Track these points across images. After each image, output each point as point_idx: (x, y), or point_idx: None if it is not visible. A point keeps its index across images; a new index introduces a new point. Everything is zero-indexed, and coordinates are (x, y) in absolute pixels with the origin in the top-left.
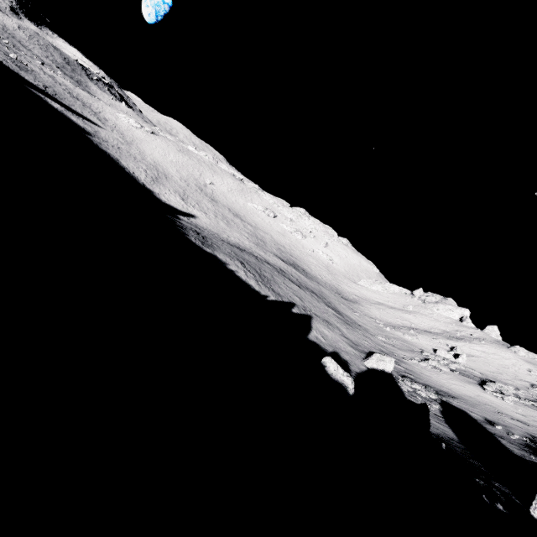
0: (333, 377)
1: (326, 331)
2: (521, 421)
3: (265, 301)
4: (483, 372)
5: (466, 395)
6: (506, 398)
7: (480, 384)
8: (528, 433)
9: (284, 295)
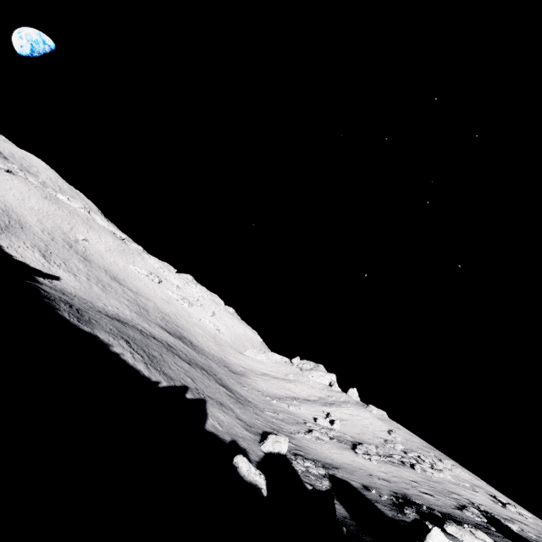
0: (246, 480)
1: (222, 416)
2: (385, 479)
3: (157, 389)
4: (353, 435)
5: (345, 463)
6: (372, 458)
7: (353, 448)
8: (391, 490)
9: (176, 378)
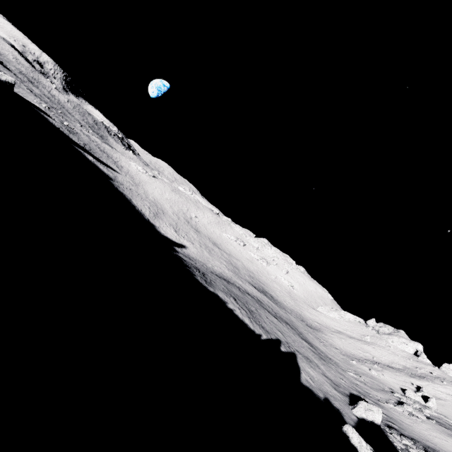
0: (359, 451)
1: (311, 371)
2: None
3: (261, 341)
4: None
5: None
6: None
7: None
8: None
9: (270, 331)
